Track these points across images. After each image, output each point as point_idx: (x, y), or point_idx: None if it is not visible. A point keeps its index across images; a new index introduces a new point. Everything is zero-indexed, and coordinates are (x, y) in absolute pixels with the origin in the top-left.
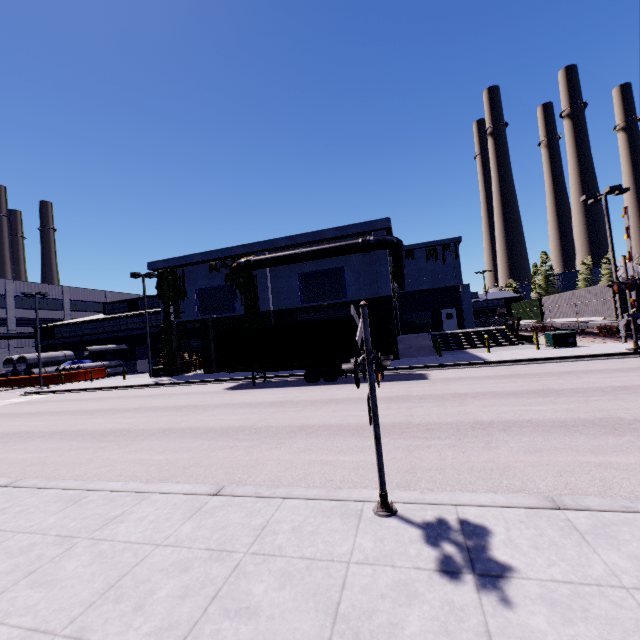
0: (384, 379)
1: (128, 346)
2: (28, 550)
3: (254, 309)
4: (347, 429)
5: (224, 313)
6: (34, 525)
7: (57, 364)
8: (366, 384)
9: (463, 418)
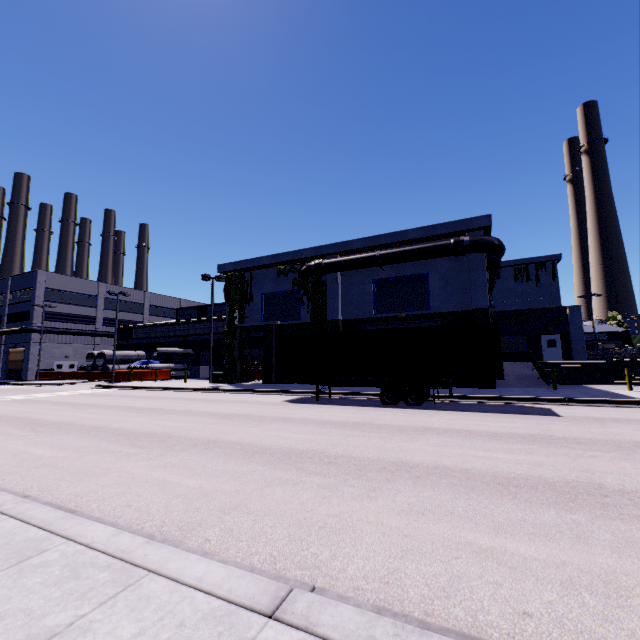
0: (489, 409)
1: (194, 351)
2: None
3: (321, 317)
4: (482, 480)
5: (288, 320)
6: None
7: (130, 362)
8: (467, 413)
9: None
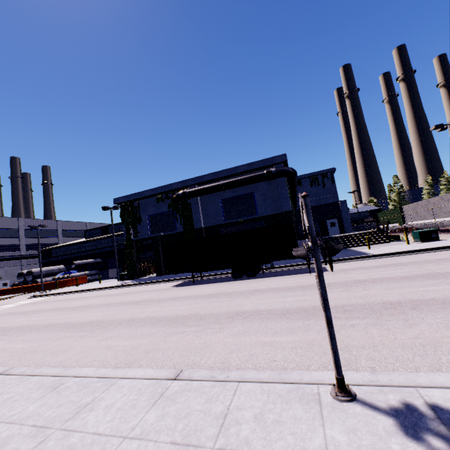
0: (293, 273)
1: (102, 259)
2: (5, 443)
3: (190, 227)
4: (275, 313)
5: (169, 231)
6: (15, 414)
7: (54, 275)
8: (280, 277)
9: (372, 300)
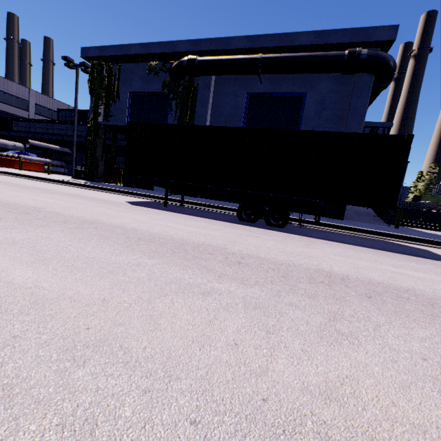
0: (367, 243)
1: (71, 151)
2: None
3: None
4: None
5: None
6: None
7: (6, 151)
8: (350, 246)
9: None
